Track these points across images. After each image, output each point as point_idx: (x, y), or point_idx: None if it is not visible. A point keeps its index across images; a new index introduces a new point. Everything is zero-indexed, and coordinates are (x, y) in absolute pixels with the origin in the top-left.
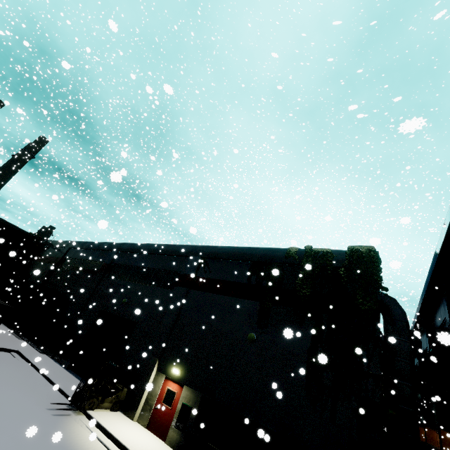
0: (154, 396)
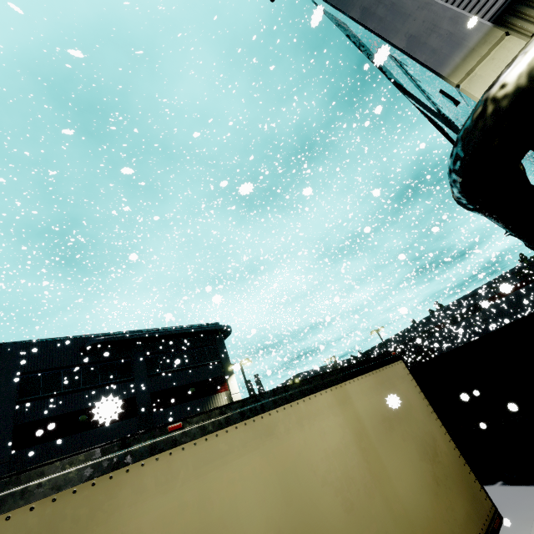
0: None
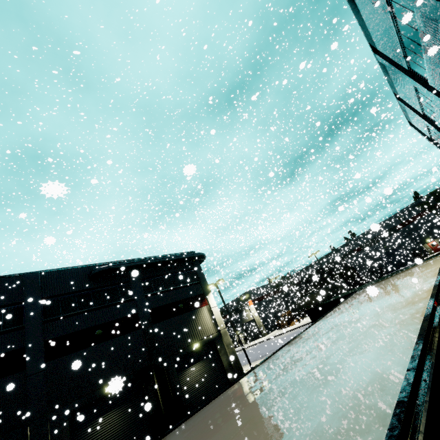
0: (429, 248)
